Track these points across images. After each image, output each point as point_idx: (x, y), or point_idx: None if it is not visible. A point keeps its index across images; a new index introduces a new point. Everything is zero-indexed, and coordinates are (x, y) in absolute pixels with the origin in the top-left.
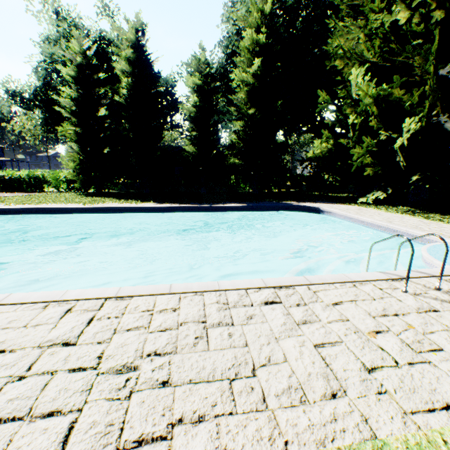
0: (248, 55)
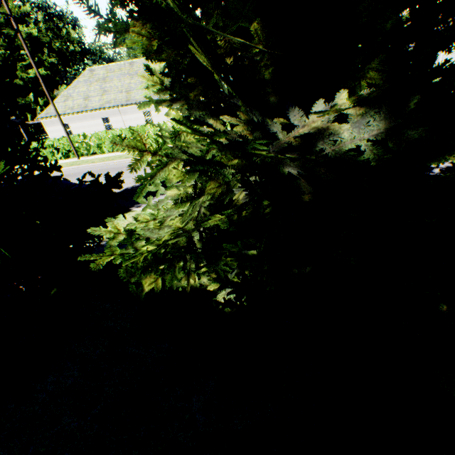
0: None
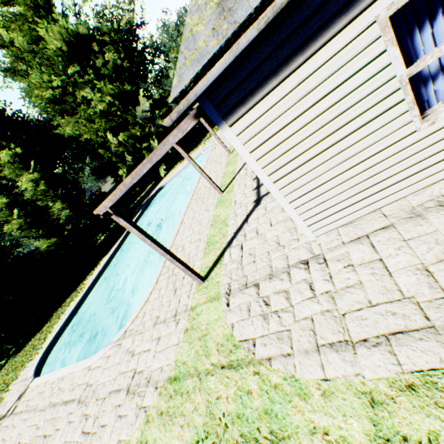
0: (16, 165)
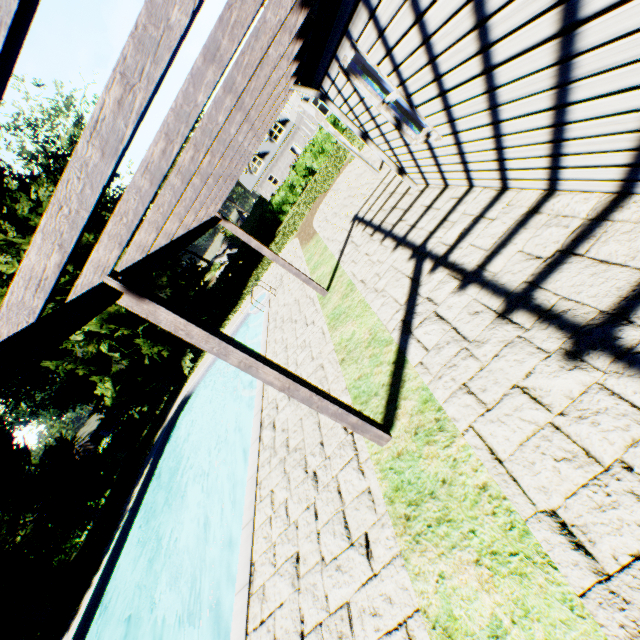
0: None
